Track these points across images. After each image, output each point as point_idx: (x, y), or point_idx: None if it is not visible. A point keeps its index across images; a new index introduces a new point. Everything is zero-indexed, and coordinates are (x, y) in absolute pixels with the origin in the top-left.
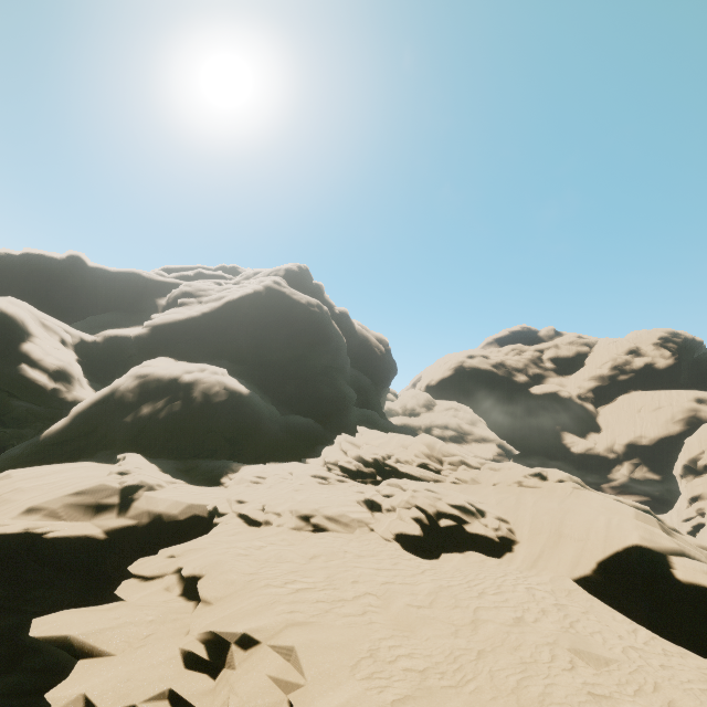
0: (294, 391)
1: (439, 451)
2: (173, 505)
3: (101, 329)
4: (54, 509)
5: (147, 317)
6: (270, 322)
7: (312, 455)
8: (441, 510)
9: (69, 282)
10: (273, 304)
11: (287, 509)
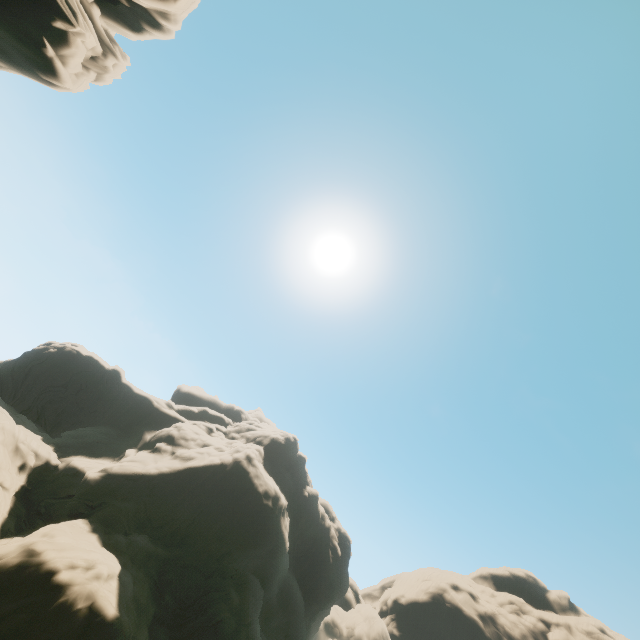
0: (194, 602)
1: None
2: None
3: (75, 451)
4: None
5: (124, 449)
6: (216, 503)
7: None
8: None
9: (100, 387)
10: (231, 482)
11: None
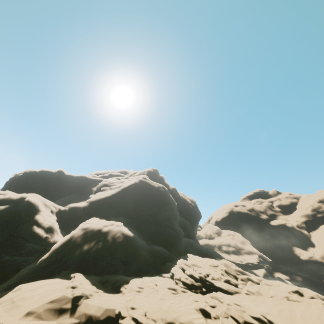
0: (153, 231)
1: (234, 271)
2: (98, 309)
3: (68, 203)
4: (39, 313)
5: (87, 196)
6: (141, 196)
7: (164, 269)
8: (246, 320)
9: (56, 181)
10: (143, 188)
11: (159, 317)
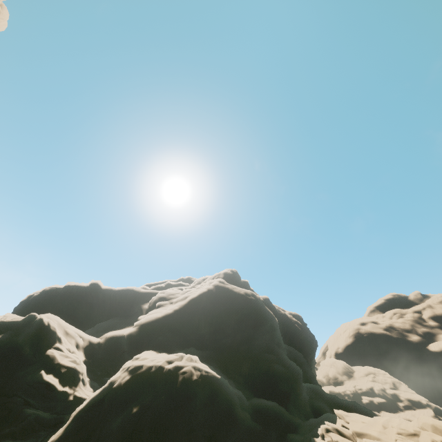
0: (249, 371)
1: None
2: None
3: (104, 332)
4: None
5: (135, 319)
6: (221, 311)
7: None
8: None
9: (88, 301)
10: (221, 297)
11: None
